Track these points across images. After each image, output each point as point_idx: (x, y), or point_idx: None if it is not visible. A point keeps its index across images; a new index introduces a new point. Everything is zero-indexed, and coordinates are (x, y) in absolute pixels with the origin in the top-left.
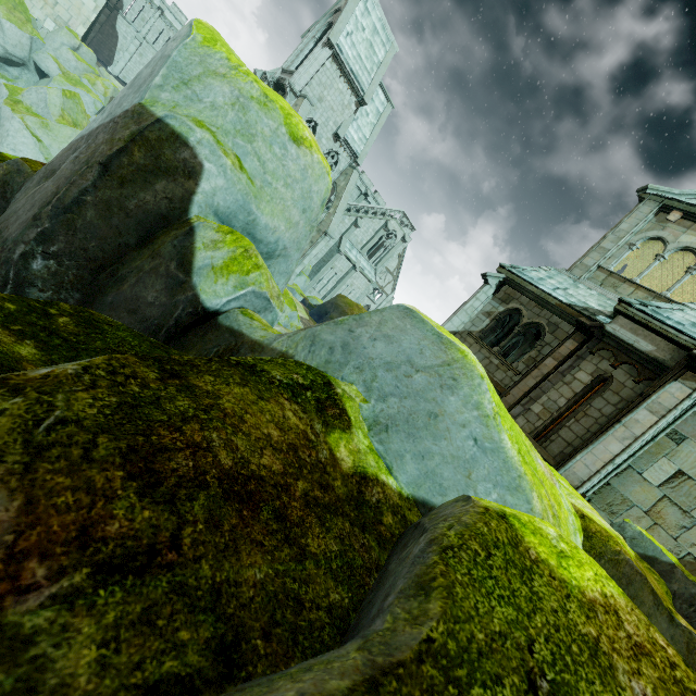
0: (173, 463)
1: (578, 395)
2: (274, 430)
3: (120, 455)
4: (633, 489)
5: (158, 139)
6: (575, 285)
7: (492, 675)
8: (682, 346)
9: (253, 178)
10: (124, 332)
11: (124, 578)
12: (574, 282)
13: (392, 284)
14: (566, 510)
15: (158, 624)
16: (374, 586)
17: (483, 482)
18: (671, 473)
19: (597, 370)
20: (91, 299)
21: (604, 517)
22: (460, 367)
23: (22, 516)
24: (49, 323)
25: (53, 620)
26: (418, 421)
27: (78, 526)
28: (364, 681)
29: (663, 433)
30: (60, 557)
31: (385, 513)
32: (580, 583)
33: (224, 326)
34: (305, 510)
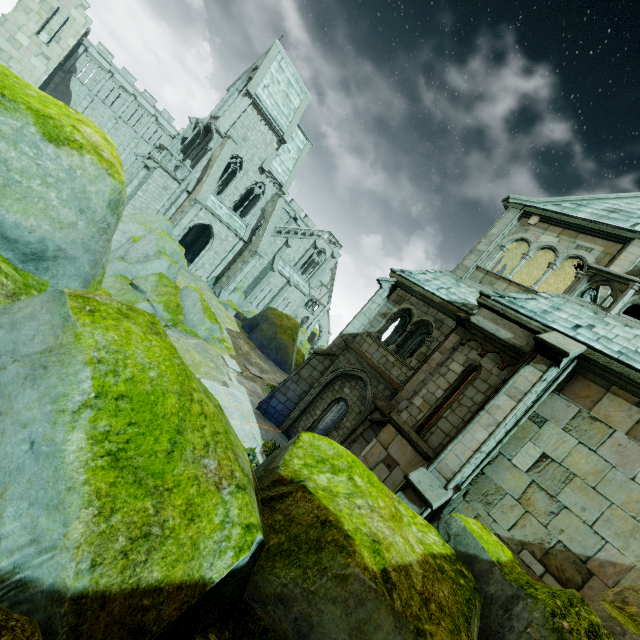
0: None
1: (452, 385)
2: None
3: None
4: (505, 477)
5: None
6: (457, 284)
7: None
8: (534, 332)
9: None
10: None
11: None
12: (457, 281)
13: (327, 296)
14: (215, 523)
15: None
16: None
17: (18, 500)
18: (537, 457)
19: (467, 360)
20: None
21: (480, 508)
22: (62, 352)
23: None
24: None
25: None
26: None
27: None
28: None
29: (525, 417)
30: None
31: None
32: None
33: None
34: None
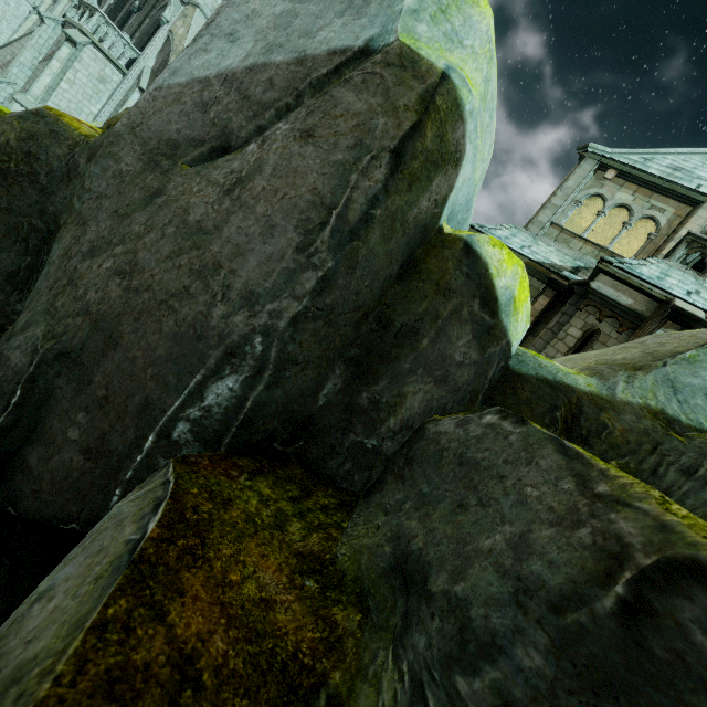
0: None
1: (572, 349)
2: None
3: None
4: None
5: (444, 108)
6: (536, 242)
7: None
8: (656, 298)
9: None
10: None
11: None
12: (534, 239)
13: None
14: None
15: None
16: None
17: None
18: None
19: (586, 325)
20: (364, 367)
21: None
22: None
23: None
24: None
25: None
26: None
27: None
28: None
29: None
30: None
31: None
32: None
33: (530, 377)
34: None
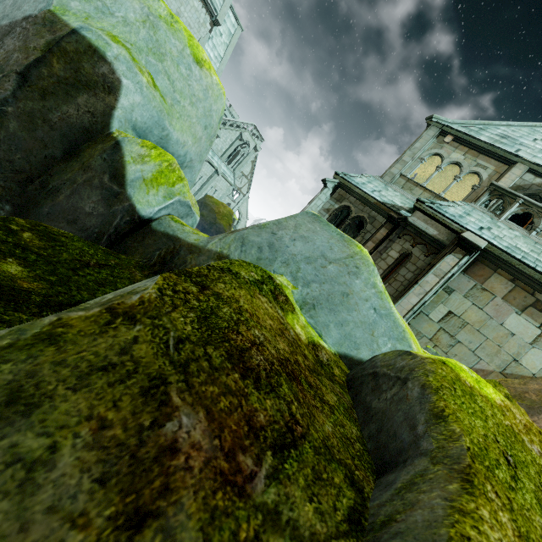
0: (254, 360)
1: (390, 267)
2: (269, 320)
3: (226, 360)
4: (423, 326)
5: (76, 51)
6: (386, 188)
7: (495, 461)
8: (454, 231)
9: (165, 96)
10: (78, 242)
11: (289, 452)
12: (385, 186)
13: (247, 186)
14: (419, 347)
15: (324, 478)
16: (366, 419)
17: (382, 337)
18: (445, 313)
19: (402, 249)
20: (24, 210)
21: None
22: (360, 258)
23: (210, 423)
24: (17, 239)
25: (278, 494)
26: (335, 299)
27: (244, 423)
28: (463, 482)
29: (442, 288)
30: (250, 448)
31: (333, 368)
32: (491, 396)
33: (159, 232)
34: (311, 376)
